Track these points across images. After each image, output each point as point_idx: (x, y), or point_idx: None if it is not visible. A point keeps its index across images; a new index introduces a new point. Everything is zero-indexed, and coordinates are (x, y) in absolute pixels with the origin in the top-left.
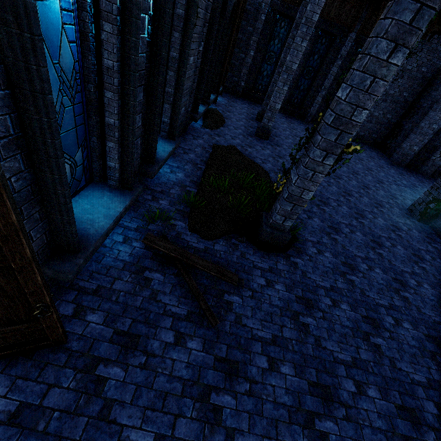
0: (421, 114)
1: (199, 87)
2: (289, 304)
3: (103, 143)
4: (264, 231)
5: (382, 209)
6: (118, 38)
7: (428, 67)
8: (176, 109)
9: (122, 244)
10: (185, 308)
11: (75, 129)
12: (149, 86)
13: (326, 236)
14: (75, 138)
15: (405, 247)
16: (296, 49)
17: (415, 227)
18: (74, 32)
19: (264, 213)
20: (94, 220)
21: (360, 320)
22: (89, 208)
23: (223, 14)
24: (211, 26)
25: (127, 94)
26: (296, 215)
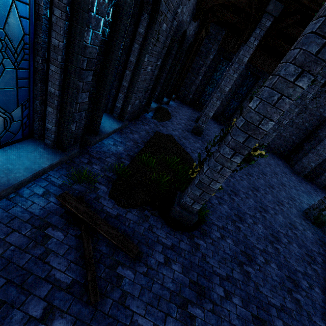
0: (318, 140)
1: (154, 89)
2: (181, 288)
3: (46, 108)
4: (175, 209)
5: (283, 208)
6: (66, 23)
7: (324, 109)
8: (128, 99)
9: (40, 197)
10: (70, 275)
11: (16, 89)
12: (101, 74)
13: (231, 223)
14: (15, 96)
15: (300, 245)
16: (229, 78)
17: (309, 229)
18: (27, 10)
19: (179, 193)
20: (12, 171)
21: (249, 319)
22: (14, 159)
23: (181, 46)
24: (169, 50)
25: (69, 71)
26: (204, 200)
